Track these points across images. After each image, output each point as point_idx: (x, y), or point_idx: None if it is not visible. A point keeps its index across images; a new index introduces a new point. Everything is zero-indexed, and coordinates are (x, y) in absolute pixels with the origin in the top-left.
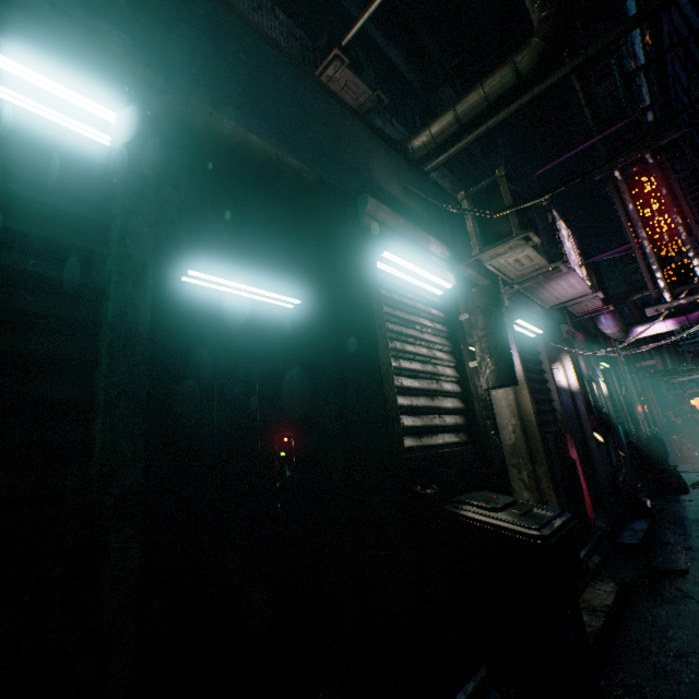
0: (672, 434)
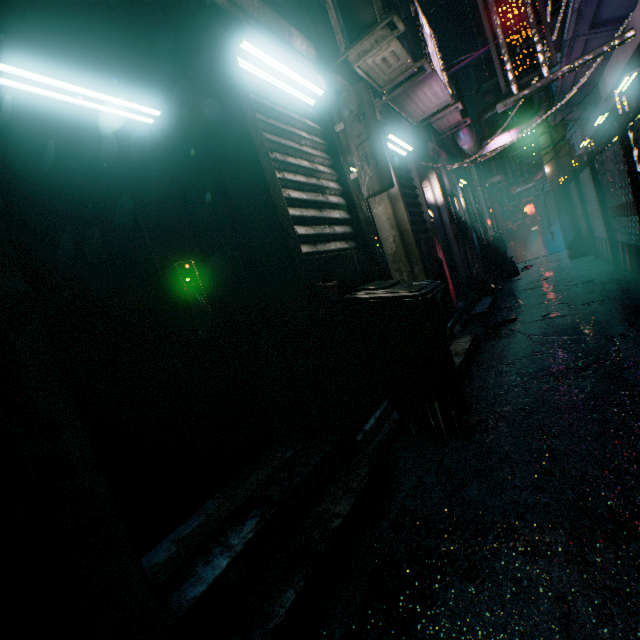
0: (510, 241)
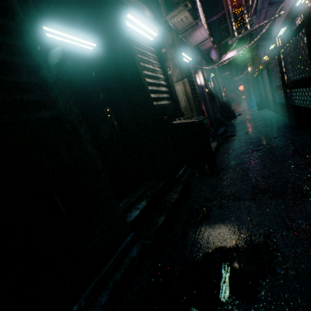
0: (232, 103)
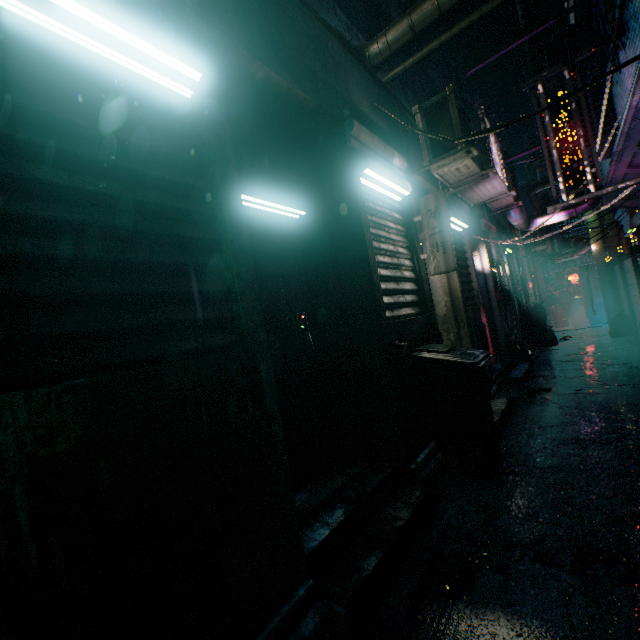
0: (550, 305)
